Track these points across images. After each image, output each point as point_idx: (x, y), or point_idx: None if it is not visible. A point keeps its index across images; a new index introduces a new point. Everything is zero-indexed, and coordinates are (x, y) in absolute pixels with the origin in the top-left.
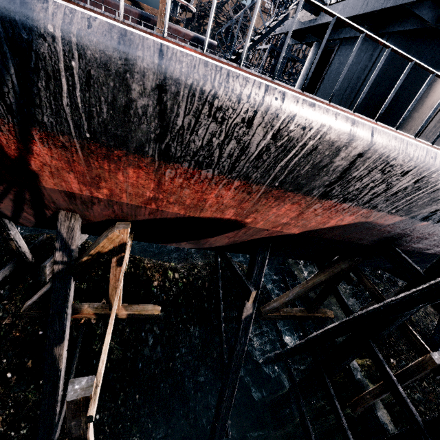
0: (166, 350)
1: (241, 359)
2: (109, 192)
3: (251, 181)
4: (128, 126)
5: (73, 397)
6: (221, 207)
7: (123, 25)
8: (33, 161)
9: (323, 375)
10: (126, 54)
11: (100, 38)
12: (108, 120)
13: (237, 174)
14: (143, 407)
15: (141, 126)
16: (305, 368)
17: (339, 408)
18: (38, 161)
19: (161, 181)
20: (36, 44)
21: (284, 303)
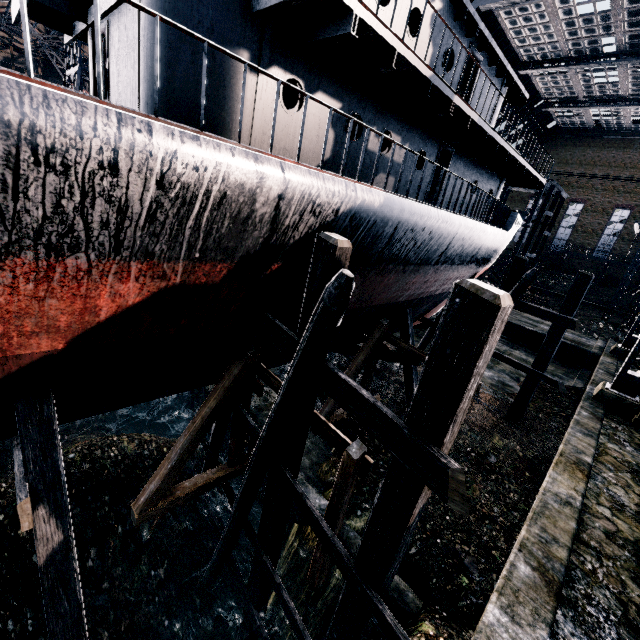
0: None
1: None
2: None
3: None
4: None
5: None
6: None
7: None
8: None
9: (263, 558)
10: None
11: None
12: None
13: None
14: None
15: None
16: None
17: (289, 602)
18: None
19: None
20: None
21: (168, 475)
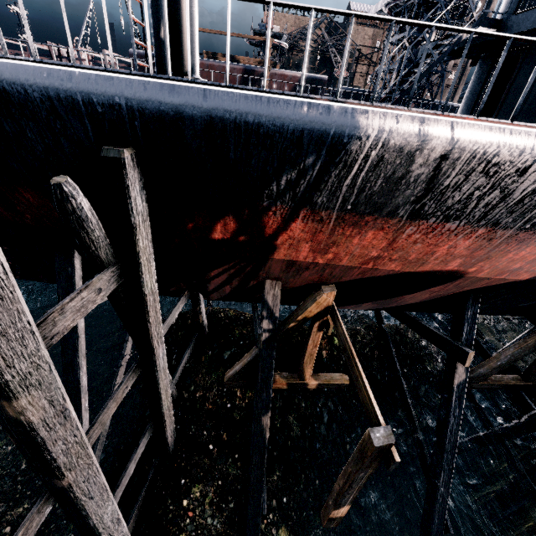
0: (342, 430)
1: (456, 435)
2: (333, 257)
3: (498, 227)
4: (392, 194)
5: (379, 443)
6: (447, 259)
7: (415, 113)
8: (281, 237)
9: None
10: (425, 137)
11: (405, 130)
12: (376, 192)
13: (485, 222)
14: (323, 495)
15: (405, 191)
16: (523, 457)
17: None
18: (287, 235)
19: (396, 239)
20: (350, 144)
21: (496, 368)
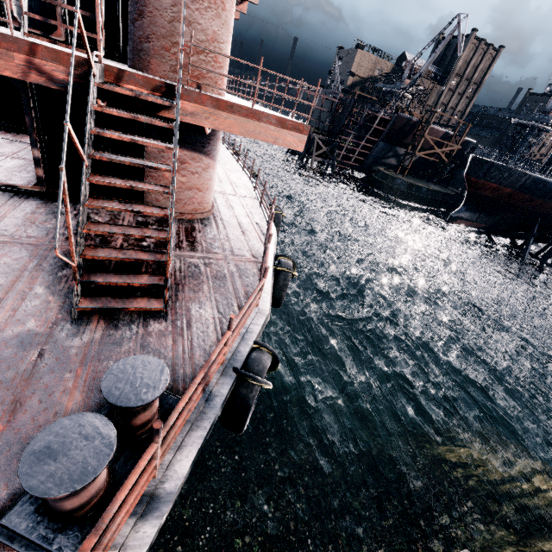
0: None
1: None
2: None
3: None
4: None
5: None
6: None
7: None
8: None
9: None
10: None
11: None
12: None
13: None
14: None
15: None
16: None
17: None
18: None
19: None
20: None
21: None
